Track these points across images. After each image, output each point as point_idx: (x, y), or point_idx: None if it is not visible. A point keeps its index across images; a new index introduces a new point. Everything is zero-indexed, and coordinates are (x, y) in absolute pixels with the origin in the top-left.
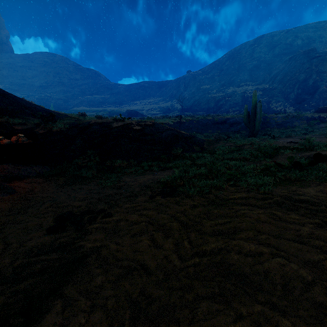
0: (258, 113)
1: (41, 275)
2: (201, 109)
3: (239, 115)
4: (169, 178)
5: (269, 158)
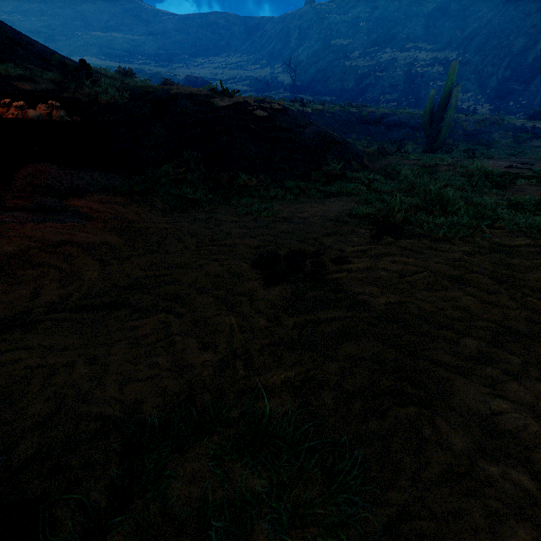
0: (451, 109)
1: (353, 338)
2: (329, 91)
3: (404, 111)
4: (365, 210)
5: (498, 190)
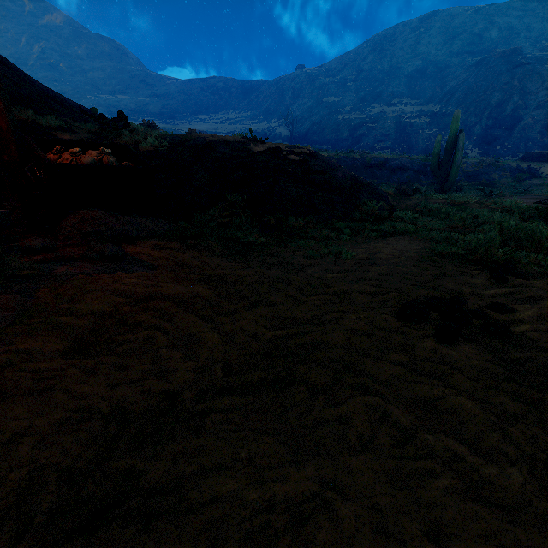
0: (458, 152)
1: None
2: (324, 140)
3: (403, 156)
4: (447, 249)
5: None
